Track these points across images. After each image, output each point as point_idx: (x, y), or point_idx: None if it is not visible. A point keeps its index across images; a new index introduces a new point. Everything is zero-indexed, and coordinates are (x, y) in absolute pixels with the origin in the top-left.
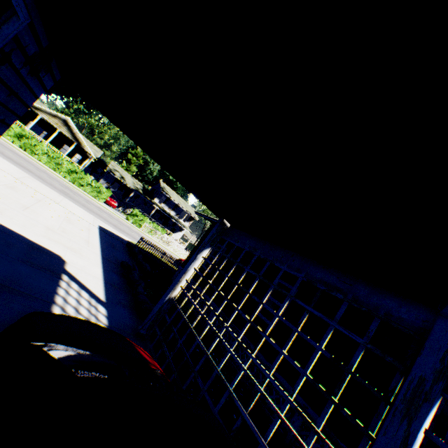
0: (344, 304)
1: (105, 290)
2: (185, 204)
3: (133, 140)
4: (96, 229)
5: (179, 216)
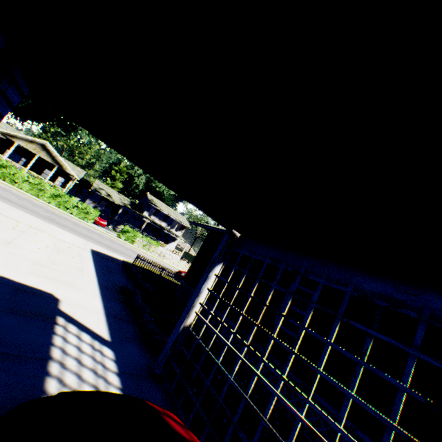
0: (422, 325)
1: (108, 325)
2: (175, 213)
3: (122, 154)
4: (88, 254)
5: (170, 226)
